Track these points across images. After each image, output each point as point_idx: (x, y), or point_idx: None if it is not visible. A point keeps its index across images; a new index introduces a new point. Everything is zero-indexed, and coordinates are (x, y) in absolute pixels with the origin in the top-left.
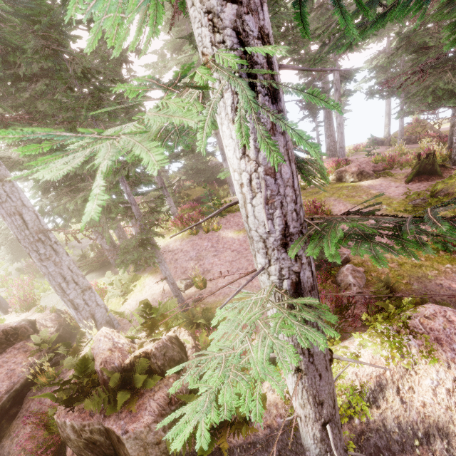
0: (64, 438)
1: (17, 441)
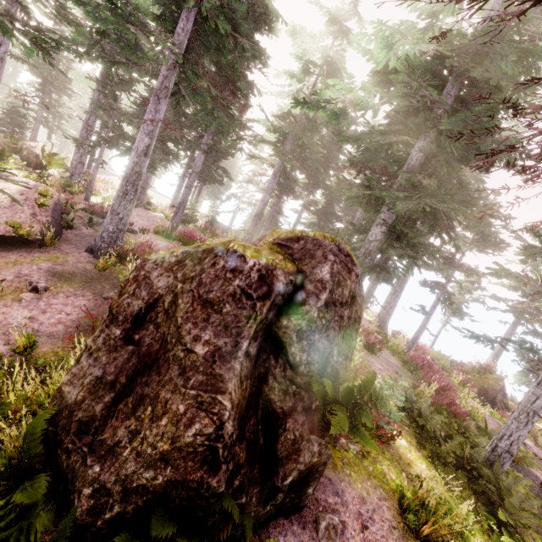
0: None
1: None
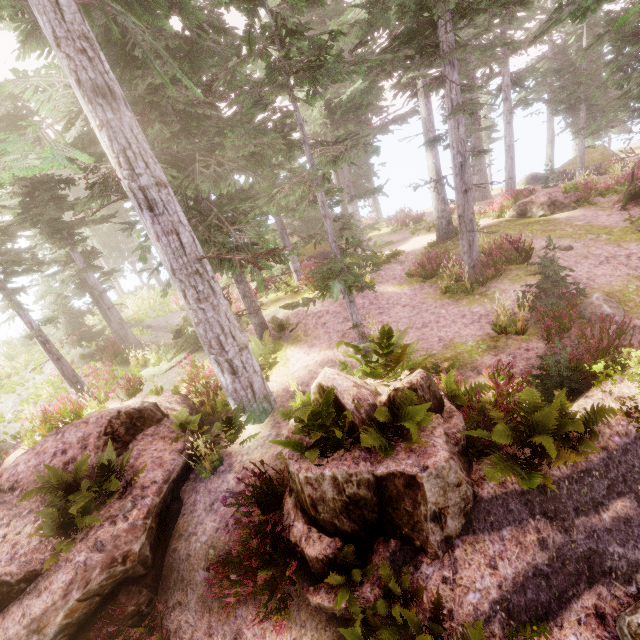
0: (315, 500)
1: (197, 540)
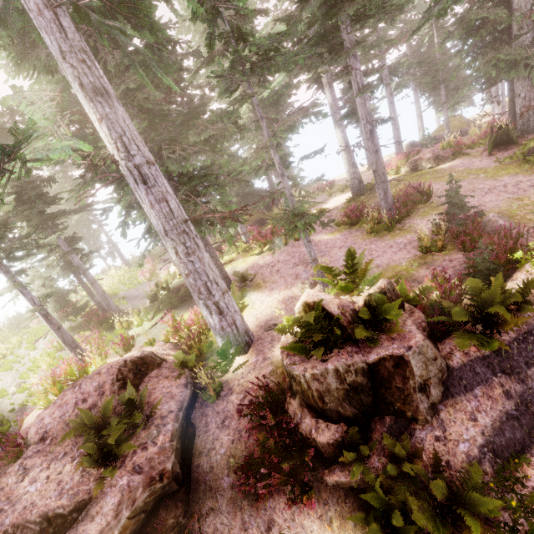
0: (321, 392)
1: (216, 453)
